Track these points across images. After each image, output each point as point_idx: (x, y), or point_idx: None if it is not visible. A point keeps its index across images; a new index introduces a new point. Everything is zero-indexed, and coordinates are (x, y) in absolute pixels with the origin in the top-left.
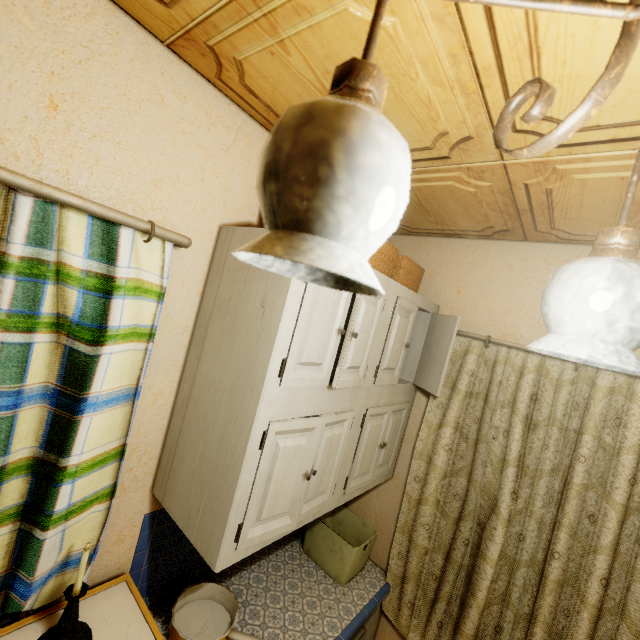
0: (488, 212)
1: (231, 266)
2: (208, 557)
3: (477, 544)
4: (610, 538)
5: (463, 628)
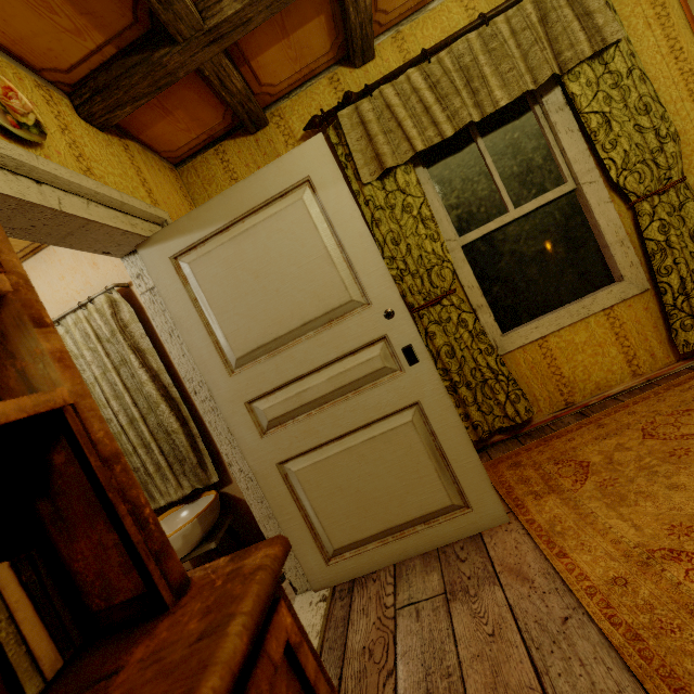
0: None
1: None
2: None
3: None
4: (121, 385)
5: None
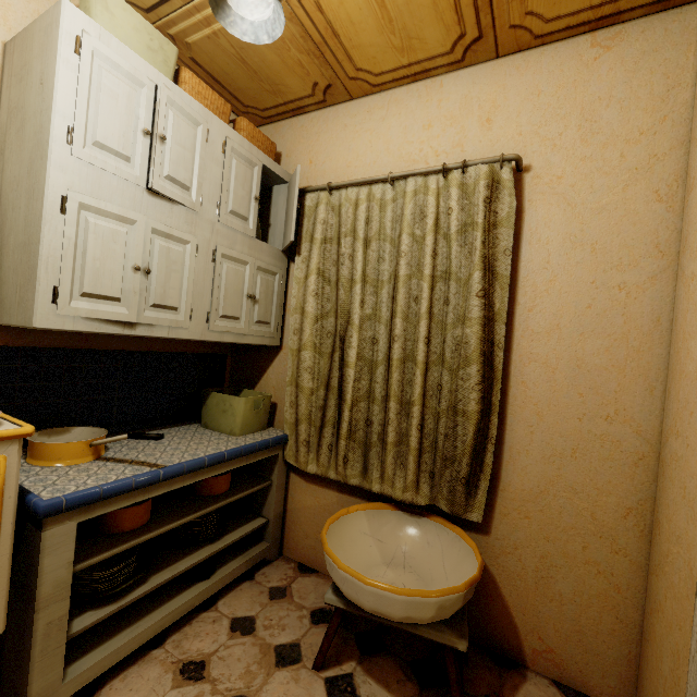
0: (299, 57)
1: (17, 71)
2: (27, 321)
3: (342, 357)
4: (426, 305)
5: (341, 432)
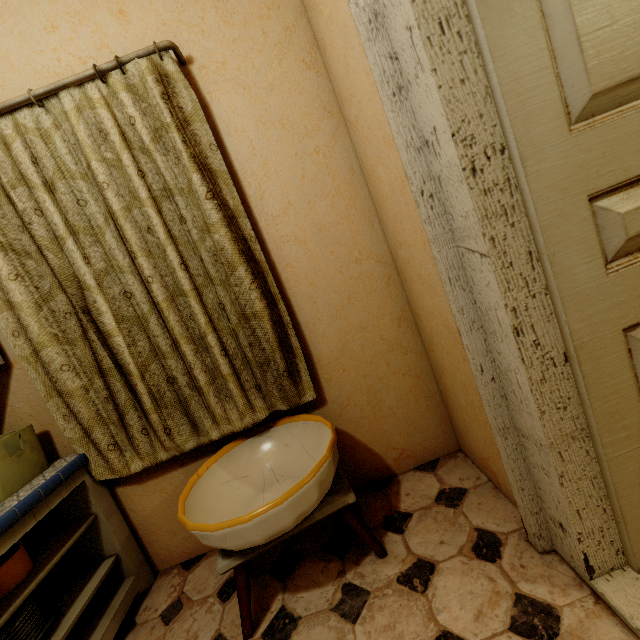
0: None
1: None
2: None
3: (98, 330)
4: (162, 231)
5: (146, 407)
